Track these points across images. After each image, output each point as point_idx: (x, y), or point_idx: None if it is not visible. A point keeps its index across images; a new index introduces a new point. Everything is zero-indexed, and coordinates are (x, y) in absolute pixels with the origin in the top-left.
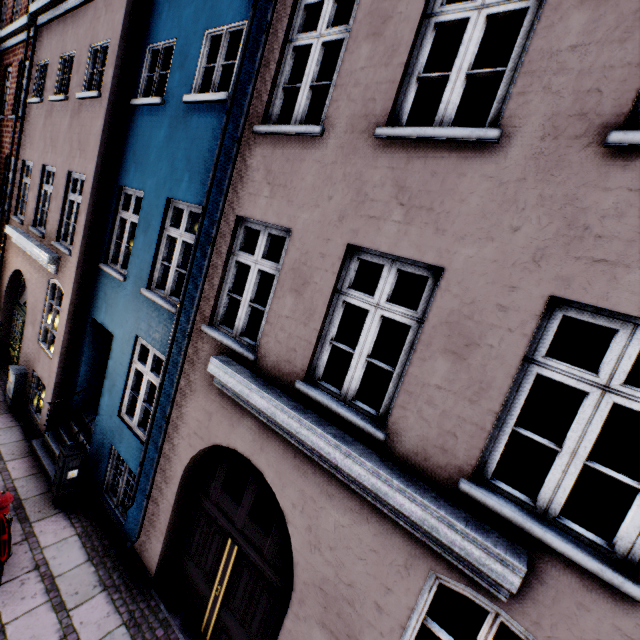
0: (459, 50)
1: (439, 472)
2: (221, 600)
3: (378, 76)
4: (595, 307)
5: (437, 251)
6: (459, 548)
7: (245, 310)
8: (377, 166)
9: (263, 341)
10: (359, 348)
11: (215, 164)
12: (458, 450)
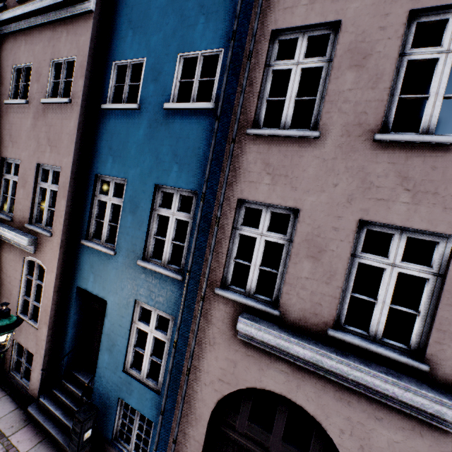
0: (433, 80)
1: None
2: None
3: (366, 96)
4: None
5: (448, 224)
6: None
7: (256, 273)
8: (378, 161)
9: (284, 298)
10: (381, 298)
11: (211, 159)
12: None
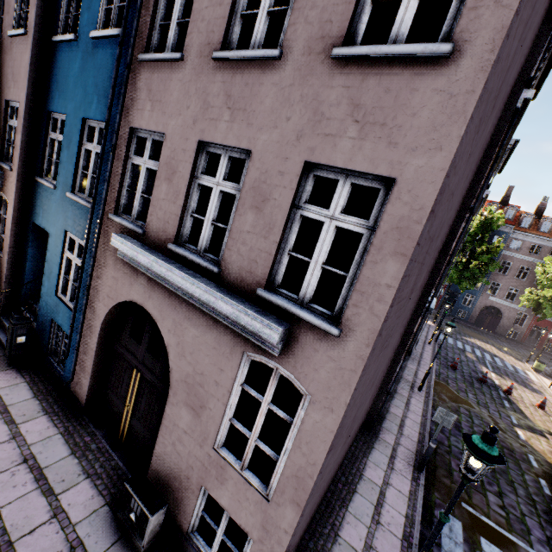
0: None
1: (248, 288)
2: (131, 413)
3: (216, 13)
4: (329, 167)
5: (248, 139)
6: (250, 326)
7: (139, 200)
8: (215, 81)
9: (149, 219)
10: (208, 215)
11: (113, 87)
12: (258, 271)
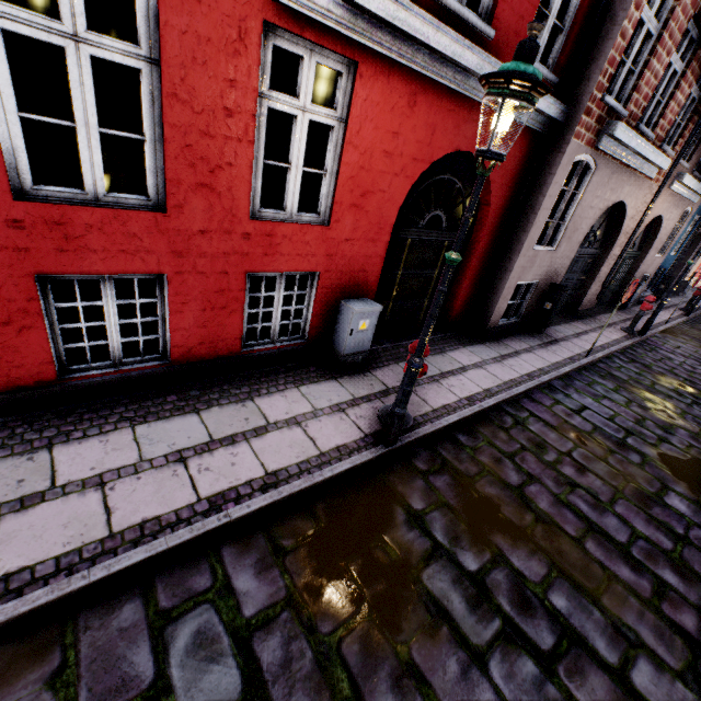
0: None
1: None
2: None
3: None
4: None
5: None
6: None
7: None
8: None
9: None
10: None
11: None
12: None
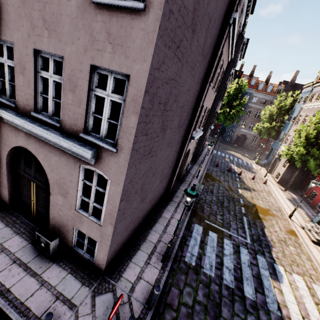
0: None
1: (76, 133)
2: (35, 203)
3: None
4: (103, 68)
5: (61, 50)
6: (77, 152)
7: (8, 86)
8: (35, 9)
9: (17, 98)
10: (49, 95)
11: None
12: (79, 124)
